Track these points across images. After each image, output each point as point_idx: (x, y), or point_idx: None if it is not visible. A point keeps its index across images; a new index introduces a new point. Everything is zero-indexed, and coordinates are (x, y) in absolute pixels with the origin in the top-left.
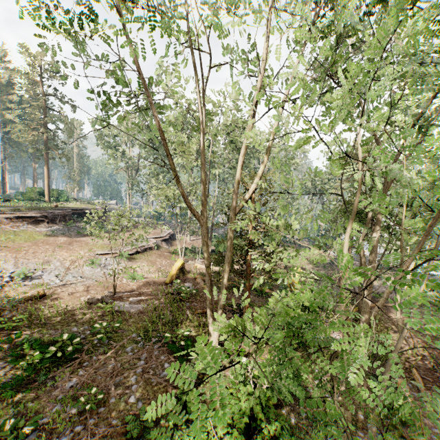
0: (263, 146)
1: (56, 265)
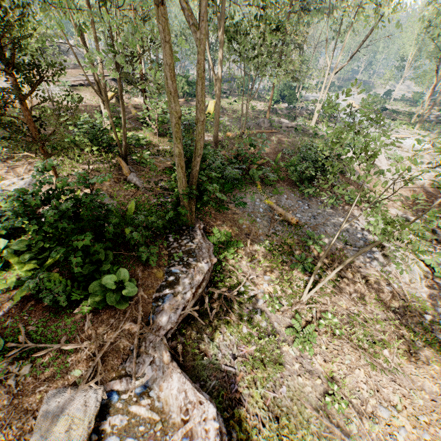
0: None
1: (3, 85)
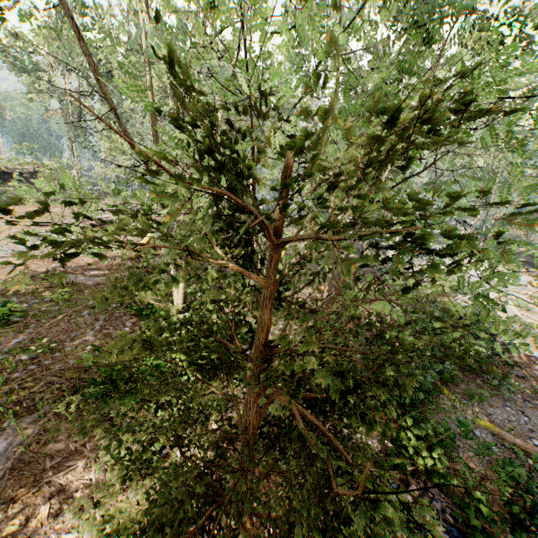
0: (256, 92)
1: None
